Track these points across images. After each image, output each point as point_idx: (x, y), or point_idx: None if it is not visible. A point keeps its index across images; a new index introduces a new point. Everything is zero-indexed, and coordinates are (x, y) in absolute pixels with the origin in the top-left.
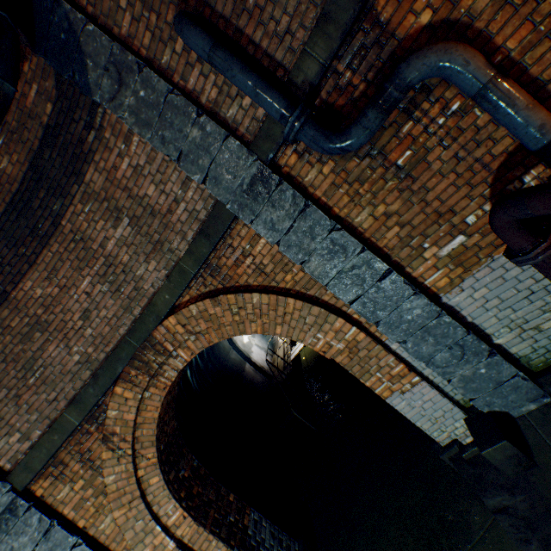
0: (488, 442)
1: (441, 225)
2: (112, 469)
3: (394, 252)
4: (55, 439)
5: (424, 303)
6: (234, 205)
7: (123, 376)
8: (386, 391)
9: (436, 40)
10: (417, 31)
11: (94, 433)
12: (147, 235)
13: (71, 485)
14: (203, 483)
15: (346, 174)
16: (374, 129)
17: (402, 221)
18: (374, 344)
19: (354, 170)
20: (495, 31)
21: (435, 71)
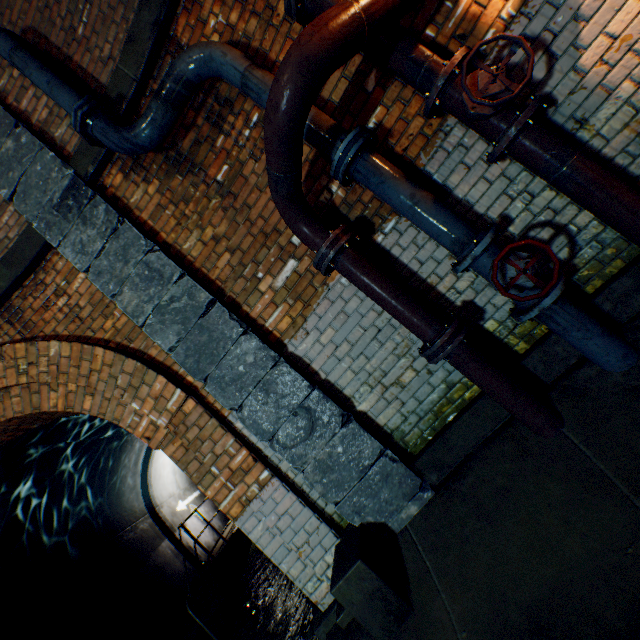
0: (343, 569)
1: (270, 249)
2: None
3: (229, 285)
4: None
5: (257, 345)
6: (42, 223)
7: None
8: (236, 505)
9: None
10: None
11: None
12: None
13: None
14: None
15: (172, 193)
16: (161, 122)
17: (232, 246)
18: (208, 418)
19: (179, 188)
20: (269, 49)
21: (204, 65)
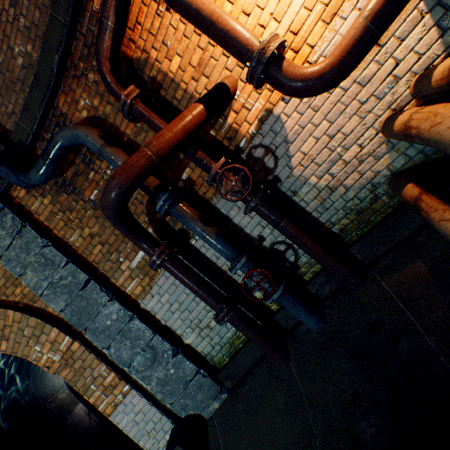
0: None
1: (127, 243)
2: None
3: (101, 265)
4: None
5: (119, 308)
6: None
7: None
8: (110, 406)
9: (93, 126)
10: (83, 120)
11: None
12: None
13: None
14: None
15: (61, 204)
16: (47, 171)
17: (103, 240)
18: (89, 353)
19: (65, 202)
20: (119, 124)
21: (74, 139)
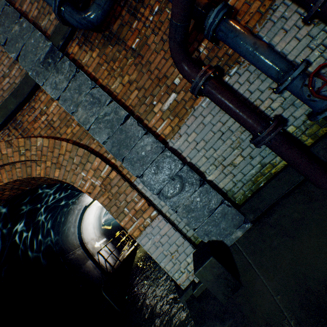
0: (201, 262)
1: (161, 87)
2: None
3: (136, 109)
4: None
5: (152, 141)
6: (34, 72)
7: None
8: (137, 230)
9: None
10: None
11: None
12: None
13: None
14: None
15: (106, 57)
16: (103, 6)
17: (139, 86)
18: (123, 181)
19: (110, 53)
20: None
21: None
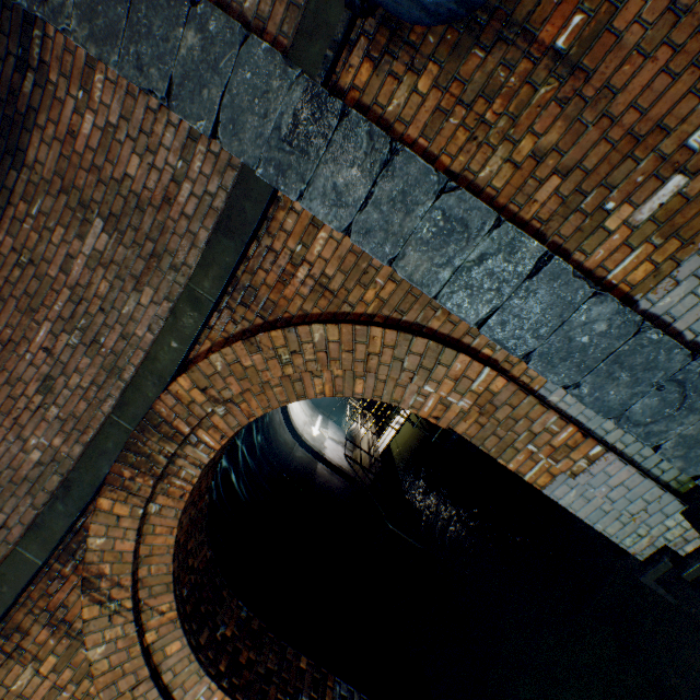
0: None
1: (639, 162)
2: (100, 635)
3: (552, 227)
4: (3, 591)
5: (613, 310)
6: (269, 168)
7: (111, 480)
8: (543, 475)
9: None
10: None
11: (70, 577)
12: (135, 245)
13: (36, 665)
14: (257, 644)
15: (461, 86)
16: None
17: (565, 165)
18: (523, 396)
19: (474, 75)
20: None
21: None
